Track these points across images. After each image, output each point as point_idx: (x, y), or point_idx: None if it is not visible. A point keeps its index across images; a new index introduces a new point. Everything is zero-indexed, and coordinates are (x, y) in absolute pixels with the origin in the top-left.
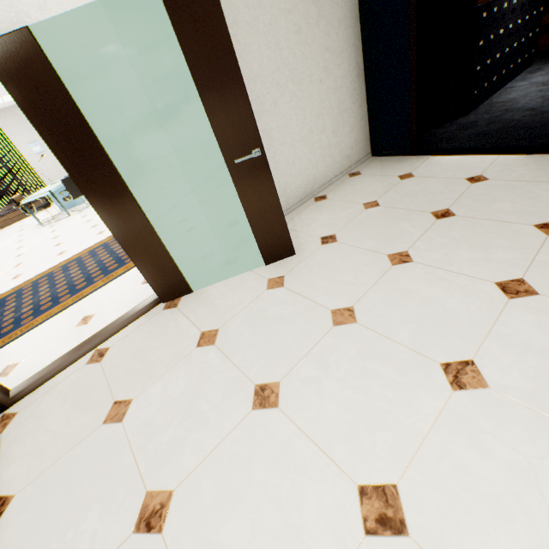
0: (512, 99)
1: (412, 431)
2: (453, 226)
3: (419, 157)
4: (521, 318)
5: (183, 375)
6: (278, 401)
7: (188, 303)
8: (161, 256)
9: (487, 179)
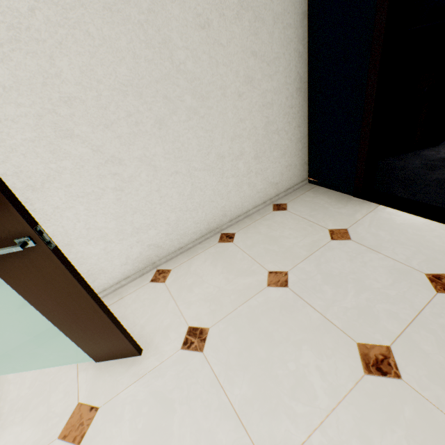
0: None
1: None
2: (392, 417)
3: (364, 201)
4: None
5: None
6: None
7: None
8: None
9: None
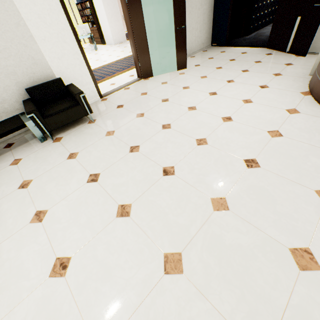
0: (264, 32)
1: (219, 87)
2: (234, 62)
3: (228, 47)
4: (244, 74)
5: (160, 88)
6: (189, 88)
7: (152, 79)
8: (148, 59)
9: (247, 53)
